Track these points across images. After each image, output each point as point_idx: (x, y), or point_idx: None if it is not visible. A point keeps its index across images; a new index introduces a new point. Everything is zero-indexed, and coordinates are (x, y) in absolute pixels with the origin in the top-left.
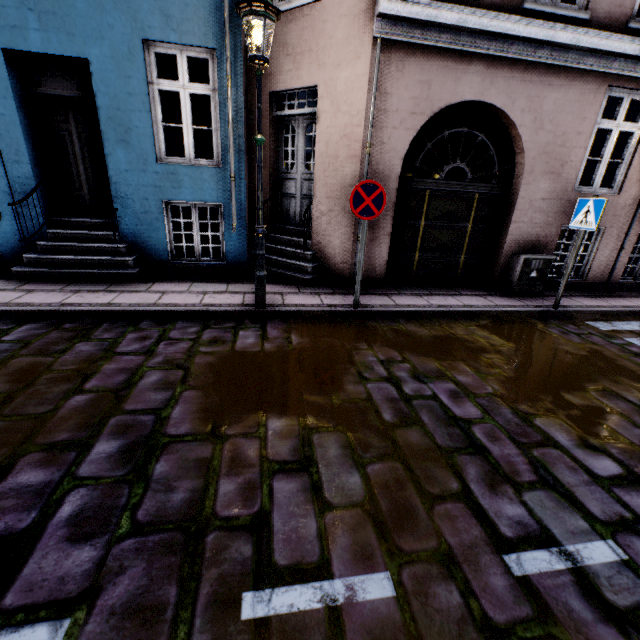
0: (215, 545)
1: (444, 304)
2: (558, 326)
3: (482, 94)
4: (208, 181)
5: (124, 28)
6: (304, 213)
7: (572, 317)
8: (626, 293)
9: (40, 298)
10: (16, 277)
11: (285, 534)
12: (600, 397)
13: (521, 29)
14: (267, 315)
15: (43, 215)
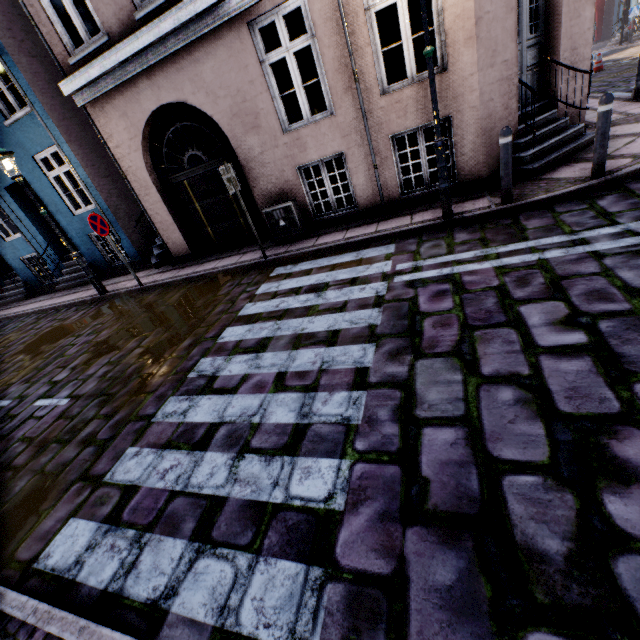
0: None
1: (200, 270)
2: (243, 278)
3: (159, 100)
4: None
5: (25, 156)
6: (137, 222)
7: (278, 263)
8: (411, 209)
9: (49, 302)
10: (58, 290)
11: None
12: (134, 340)
13: (137, 45)
14: (106, 298)
15: (58, 257)
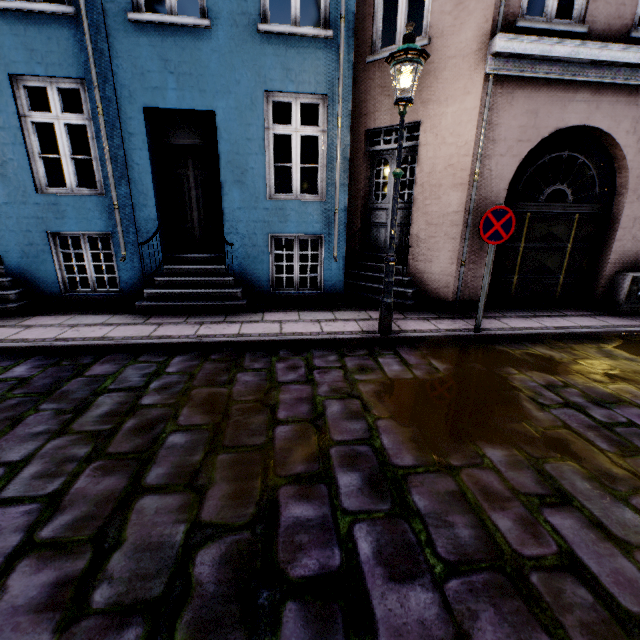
0: (546, 588)
1: (560, 326)
2: None
3: (587, 119)
4: (312, 214)
5: (249, 82)
6: (404, 240)
7: None
8: None
9: (174, 330)
10: (139, 311)
11: (609, 576)
12: None
13: (631, 56)
14: (391, 341)
15: (161, 252)
